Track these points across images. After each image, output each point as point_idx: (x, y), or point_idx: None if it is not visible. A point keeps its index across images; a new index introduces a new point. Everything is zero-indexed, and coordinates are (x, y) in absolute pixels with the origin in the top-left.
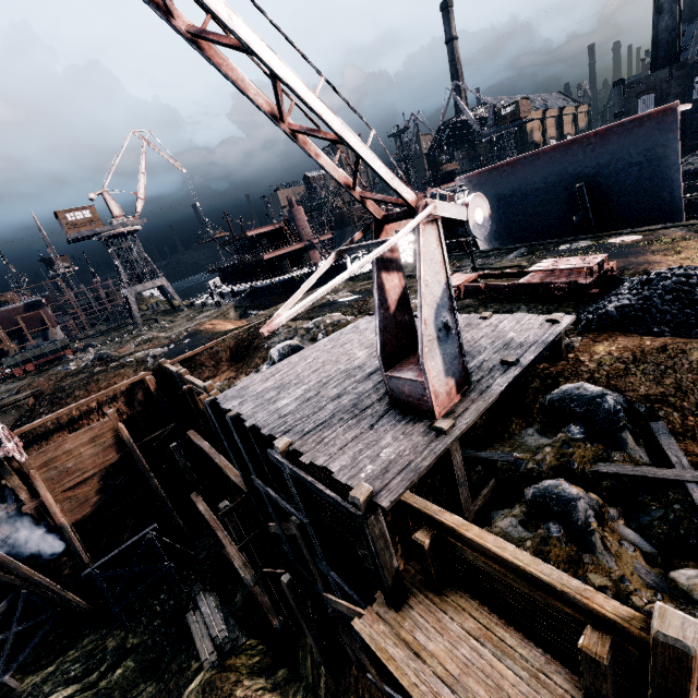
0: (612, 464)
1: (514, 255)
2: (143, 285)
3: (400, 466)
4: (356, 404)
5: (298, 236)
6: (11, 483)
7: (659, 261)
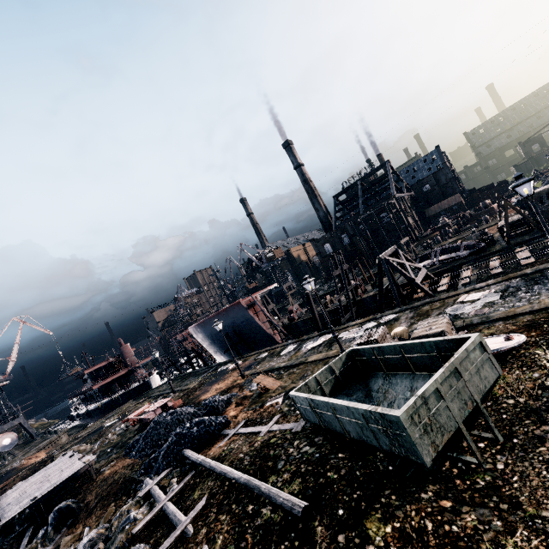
0: None
1: (203, 375)
2: (1, 427)
3: None
4: None
5: (126, 363)
6: None
7: (211, 390)
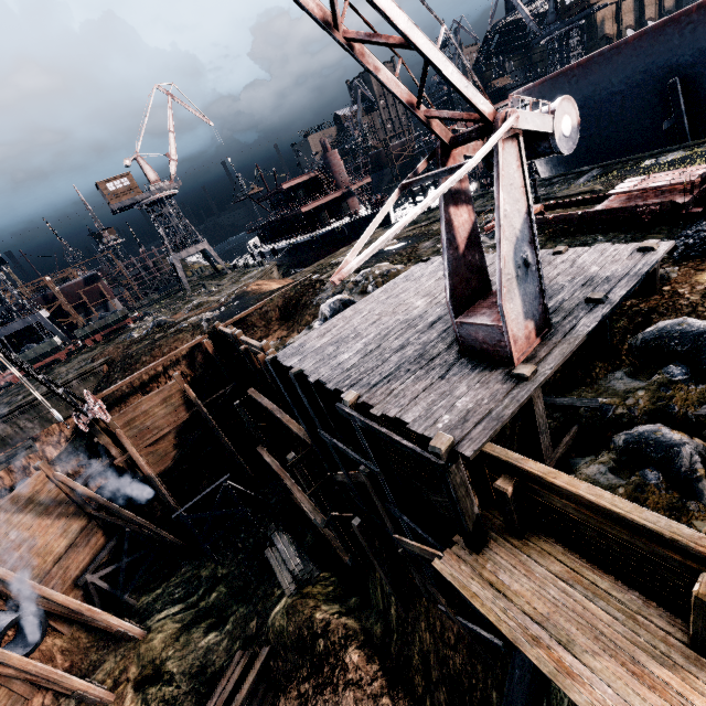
0: None
1: (584, 179)
2: (187, 250)
3: (480, 415)
4: (421, 354)
5: (334, 183)
6: (102, 441)
7: None
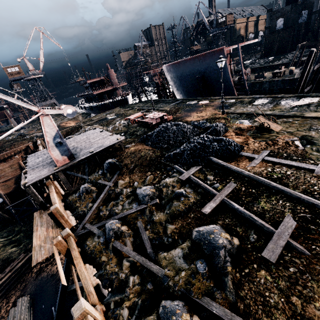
0: (101, 180)
1: (173, 104)
2: (45, 102)
3: (38, 177)
4: (51, 161)
5: (111, 83)
6: None
7: (192, 115)
